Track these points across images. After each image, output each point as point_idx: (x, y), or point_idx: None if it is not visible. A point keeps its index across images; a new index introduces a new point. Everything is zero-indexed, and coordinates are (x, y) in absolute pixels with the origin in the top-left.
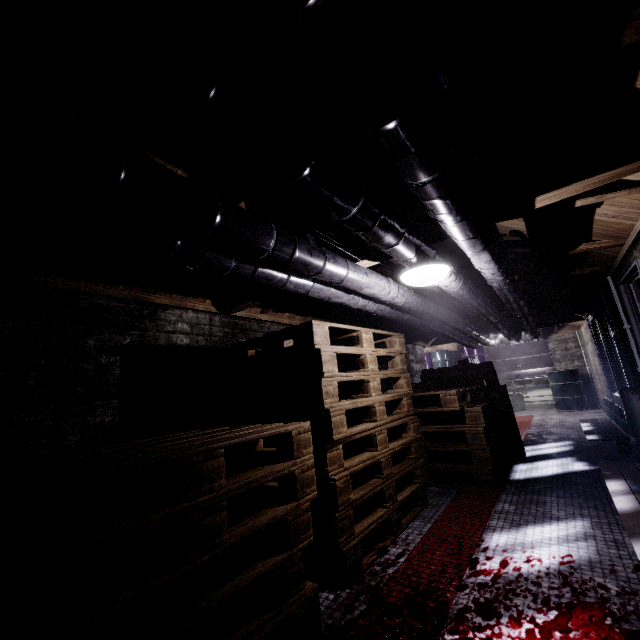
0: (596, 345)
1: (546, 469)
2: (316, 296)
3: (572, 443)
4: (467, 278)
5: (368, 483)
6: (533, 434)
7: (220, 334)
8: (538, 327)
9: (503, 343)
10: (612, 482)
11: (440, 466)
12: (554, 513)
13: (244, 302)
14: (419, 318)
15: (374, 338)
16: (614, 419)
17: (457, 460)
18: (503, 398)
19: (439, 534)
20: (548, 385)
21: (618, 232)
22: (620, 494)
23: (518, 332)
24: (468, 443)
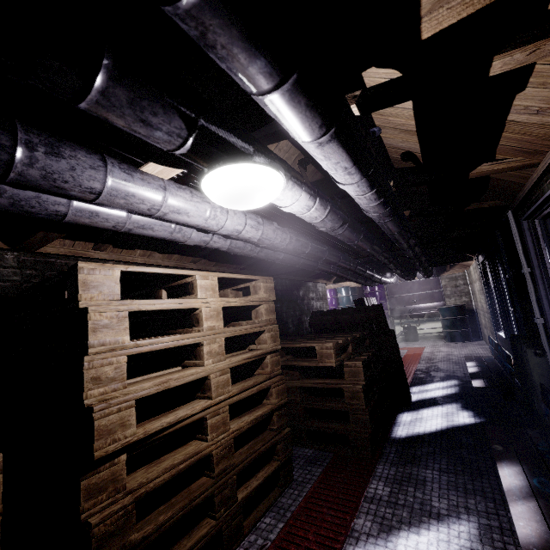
0: (484, 285)
1: (430, 421)
2: (92, 224)
3: (457, 383)
4: (339, 206)
5: (189, 489)
6: (422, 370)
7: (16, 278)
8: (431, 267)
9: (401, 280)
10: (506, 468)
11: (316, 426)
12: (434, 504)
13: (30, 234)
14: (301, 258)
15: (235, 282)
16: (499, 361)
17: (336, 416)
18: (390, 344)
19: (286, 548)
20: (439, 318)
21: (537, 142)
22: (519, 498)
23: (413, 271)
24: (346, 402)
